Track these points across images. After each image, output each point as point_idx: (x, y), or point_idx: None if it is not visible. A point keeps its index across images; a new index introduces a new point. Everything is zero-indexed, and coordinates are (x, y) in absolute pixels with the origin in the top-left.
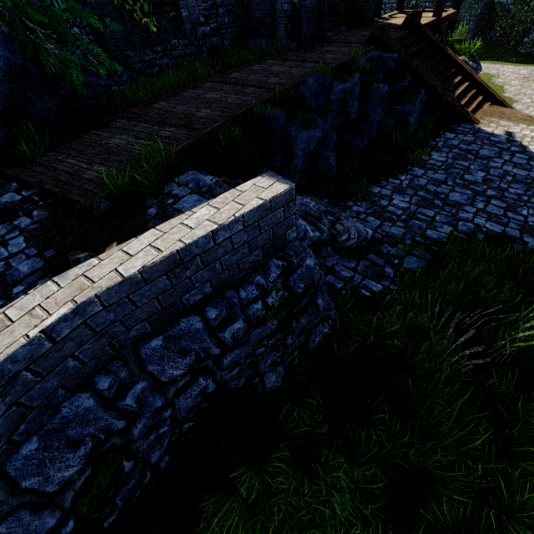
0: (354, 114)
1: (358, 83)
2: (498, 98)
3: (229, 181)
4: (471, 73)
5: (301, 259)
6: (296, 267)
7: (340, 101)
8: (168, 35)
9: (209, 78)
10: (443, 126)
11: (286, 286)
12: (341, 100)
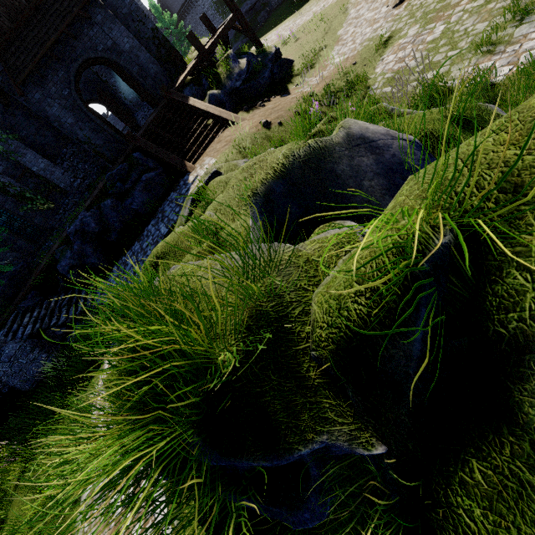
0: (96, 229)
1: (86, 215)
2: (229, 120)
3: (30, 308)
4: (207, 110)
5: (5, 351)
6: (3, 354)
7: (78, 234)
8: (63, 200)
9: None
10: (177, 183)
11: (2, 361)
12: (78, 233)
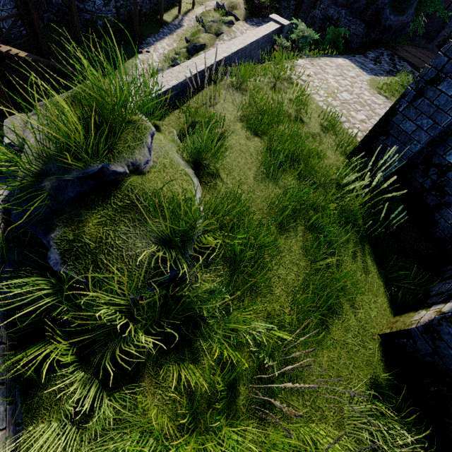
0: None
1: None
2: None
3: None
4: None
5: None
6: None
7: None
8: None
9: (413, 46)
10: None
11: None
12: None
